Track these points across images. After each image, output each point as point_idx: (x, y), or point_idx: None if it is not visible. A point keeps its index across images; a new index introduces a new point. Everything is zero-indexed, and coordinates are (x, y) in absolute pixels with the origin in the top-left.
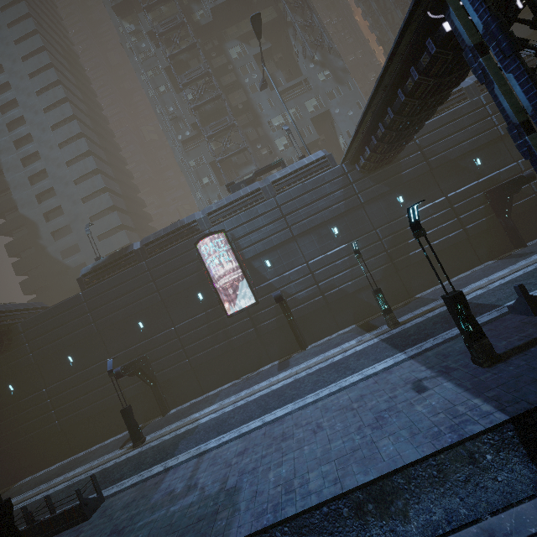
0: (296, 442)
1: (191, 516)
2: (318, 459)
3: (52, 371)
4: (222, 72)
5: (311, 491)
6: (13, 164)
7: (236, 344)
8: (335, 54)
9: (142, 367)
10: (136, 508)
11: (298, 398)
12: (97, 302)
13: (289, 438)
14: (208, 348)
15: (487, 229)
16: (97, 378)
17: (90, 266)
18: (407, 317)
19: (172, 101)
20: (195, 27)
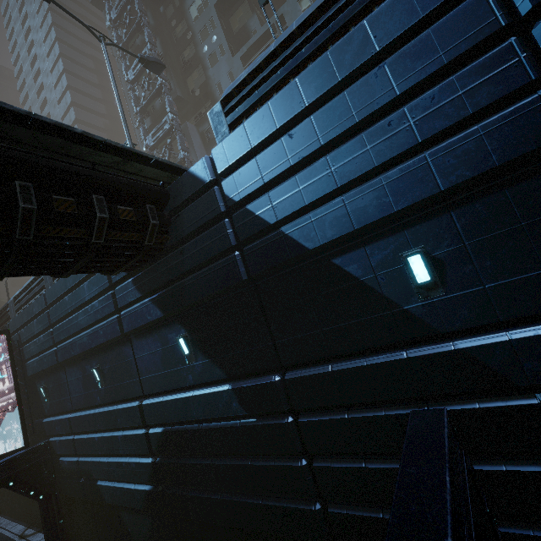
0: None
1: None
2: None
3: None
4: (182, 46)
5: None
6: None
7: None
8: None
9: None
10: None
11: None
12: None
13: None
14: None
15: None
16: None
17: None
18: None
19: None
20: None
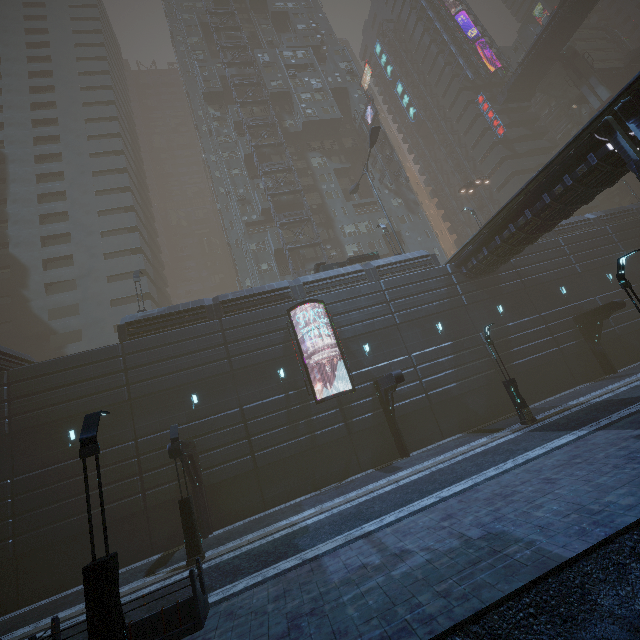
0: (533, 492)
1: (451, 565)
2: (595, 491)
3: (33, 451)
4: (301, 174)
5: (632, 504)
6: (24, 197)
7: (320, 441)
8: (408, 188)
9: (193, 455)
10: (309, 592)
11: (468, 476)
12: (141, 359)
13: (513, 493)
14: (282, 443)
15: (578, 352)
16: (108, 470)
17: (138, 314)
18: (537, 418)
19: (244, 184)
20: (283, 131)
